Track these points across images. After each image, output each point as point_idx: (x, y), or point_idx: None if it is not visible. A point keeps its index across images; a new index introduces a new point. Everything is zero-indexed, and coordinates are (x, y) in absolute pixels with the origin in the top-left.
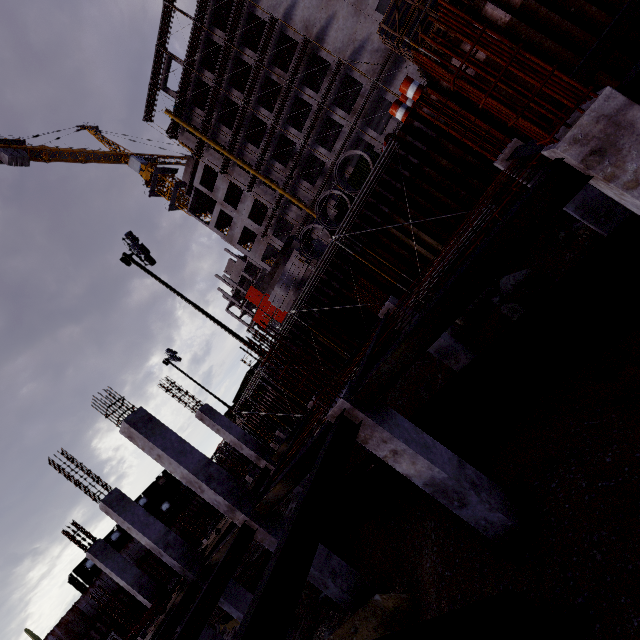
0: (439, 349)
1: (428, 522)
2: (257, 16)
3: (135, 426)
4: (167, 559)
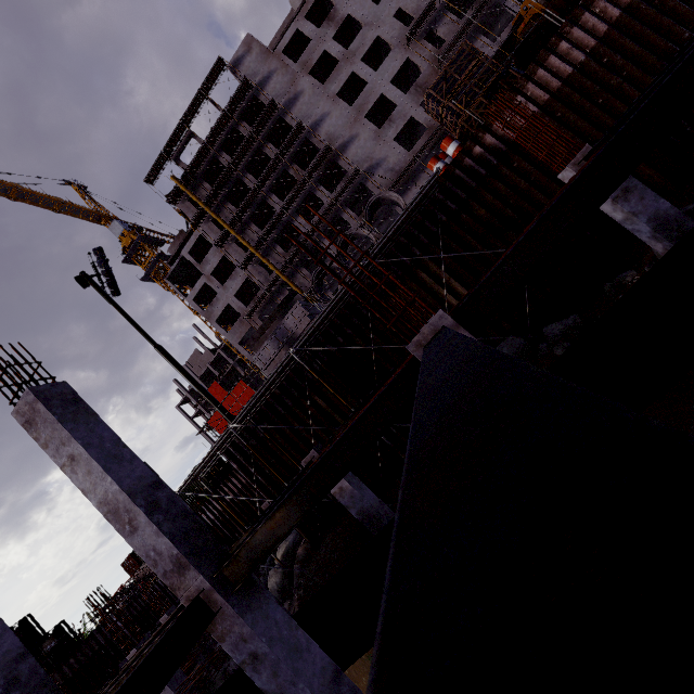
0: None
1: None
2: (285, 123)
3: (46, 401)
4: None
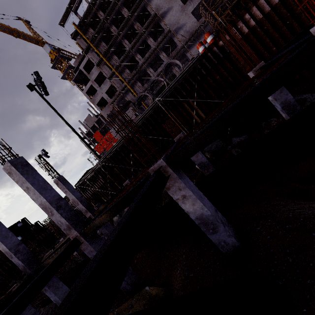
0: (200, 163)
1: (181, 249)
2: None
3: (15, 166)
4: (15, 260)
